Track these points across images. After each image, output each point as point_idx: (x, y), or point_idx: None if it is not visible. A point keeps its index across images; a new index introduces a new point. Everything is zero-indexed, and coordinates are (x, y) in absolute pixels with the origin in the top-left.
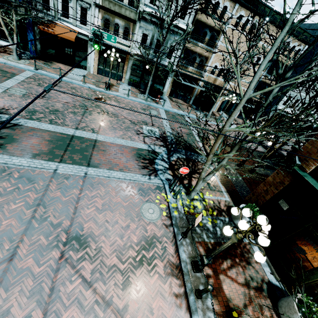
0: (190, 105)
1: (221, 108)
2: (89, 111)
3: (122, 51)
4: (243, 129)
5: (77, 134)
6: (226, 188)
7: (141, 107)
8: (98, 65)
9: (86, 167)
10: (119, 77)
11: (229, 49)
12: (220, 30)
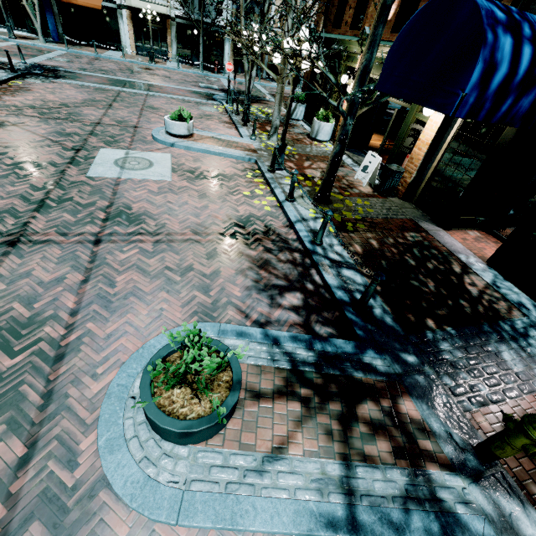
0: (263, 79)
1: None
2: (137, 73)
3: (161, 16)
4: None
5: (131, 81)
6: None
7: (196, 75)
8: (135, 42)
9: (147, 92)
10: (164, 55)
11: None
12: None
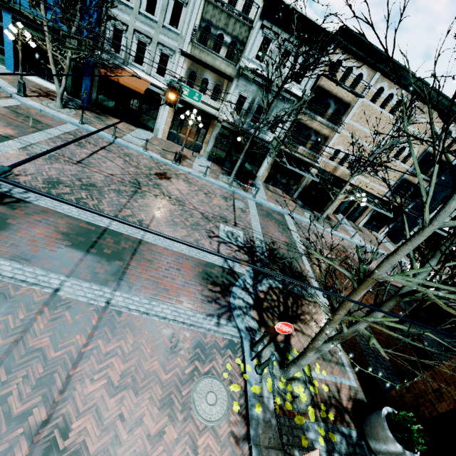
0: (293, 199)
1: (340, 210)
2: (142, 191)
3: (207, 115)
4: (426, 289)
5: (113, 227)
6: (351, 357)
7: (221, 193)
8: (170, 128)
9: (112, 290)
10: (197, 148)
11: (361, 130)
12: (350, 103)
